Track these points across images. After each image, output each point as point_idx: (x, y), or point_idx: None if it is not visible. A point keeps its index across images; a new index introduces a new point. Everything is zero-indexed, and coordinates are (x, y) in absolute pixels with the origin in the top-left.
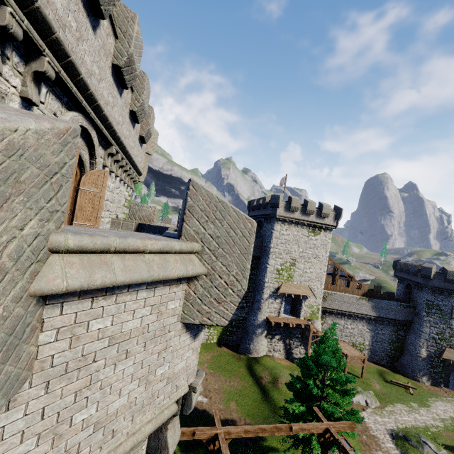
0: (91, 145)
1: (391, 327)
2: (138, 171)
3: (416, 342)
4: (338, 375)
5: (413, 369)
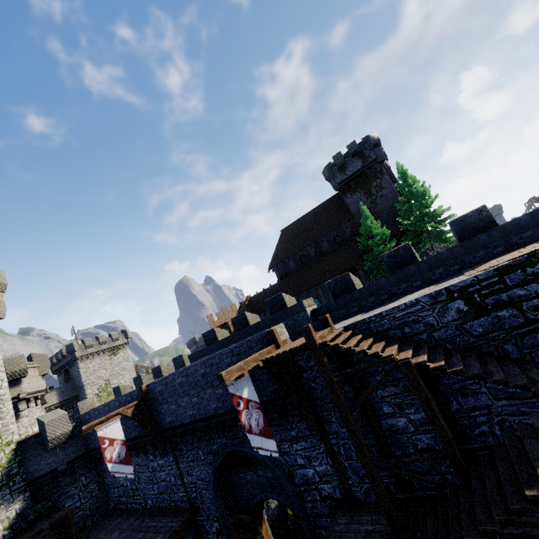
0: None
1: None
2: None
3: None
4: None
5: None
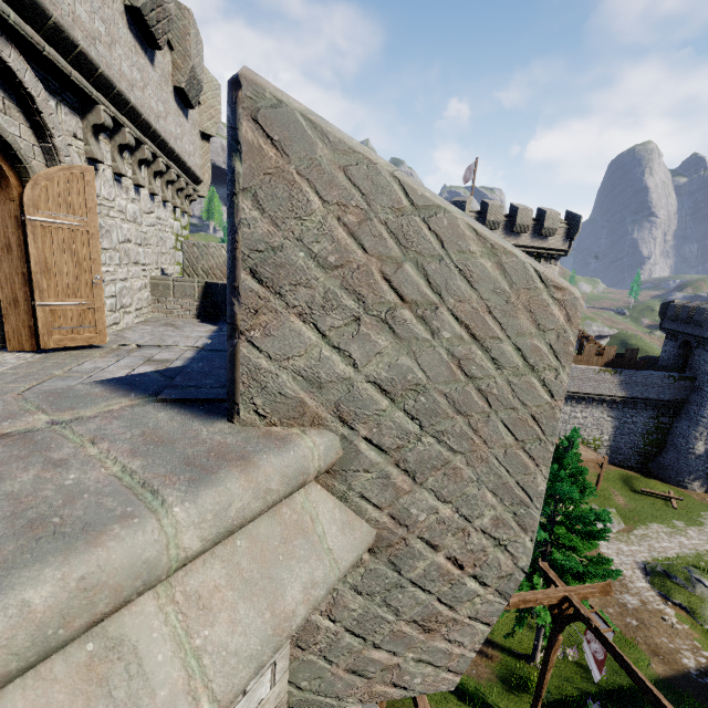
0: (24, 99)
1: (648, 412)
2: (191, 173)
3: (690, 432)
4: (575, 506)
5: (678, 472)
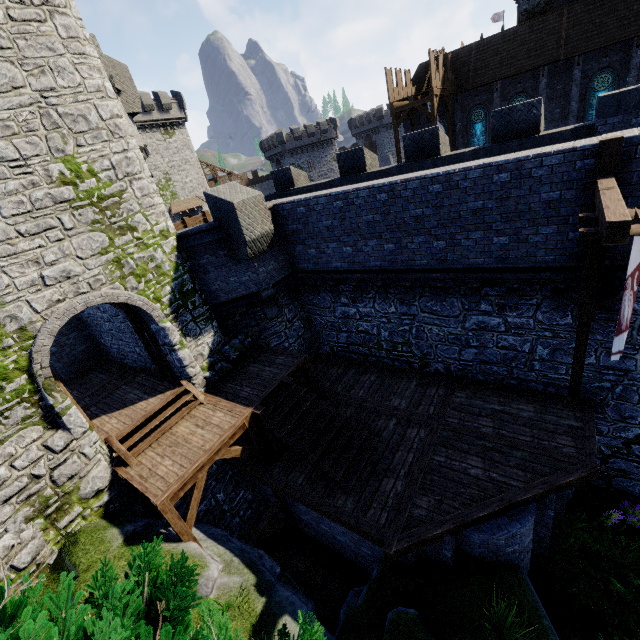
0: None
1: None
2: None
3: None
4: None
5: None
